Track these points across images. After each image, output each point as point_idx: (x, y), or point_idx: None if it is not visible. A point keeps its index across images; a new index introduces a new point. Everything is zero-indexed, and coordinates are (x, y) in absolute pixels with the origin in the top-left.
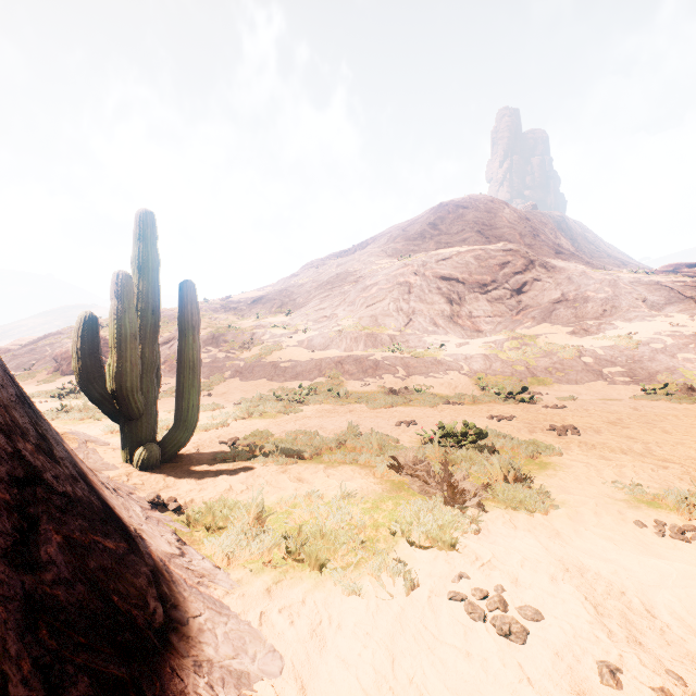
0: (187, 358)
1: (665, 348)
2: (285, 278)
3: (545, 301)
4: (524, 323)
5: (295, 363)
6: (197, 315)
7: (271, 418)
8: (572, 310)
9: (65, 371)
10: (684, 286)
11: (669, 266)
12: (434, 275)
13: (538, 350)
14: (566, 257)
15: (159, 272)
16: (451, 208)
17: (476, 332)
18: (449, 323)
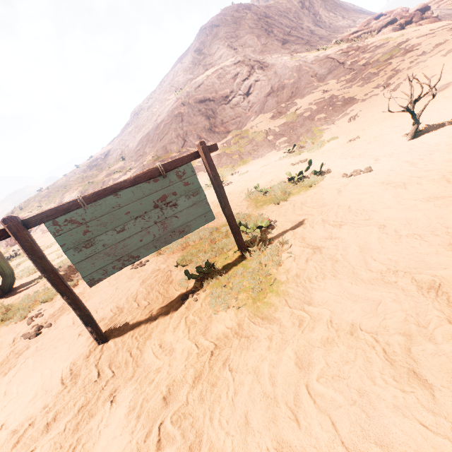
0: None
1: (310, 115)
2: (122, 129)
3: (262, 97)
4: (251, 118)
5: None
6: None
7: None
8: (276, 98)
9: (11, 244)
10: (341, 54)
11: (363, 24)
12: (195, 101)
13: (247, 140)
14: (289, 45)
15: None
16: (208, 30)
17: (227, 133)
18: (210, 134)
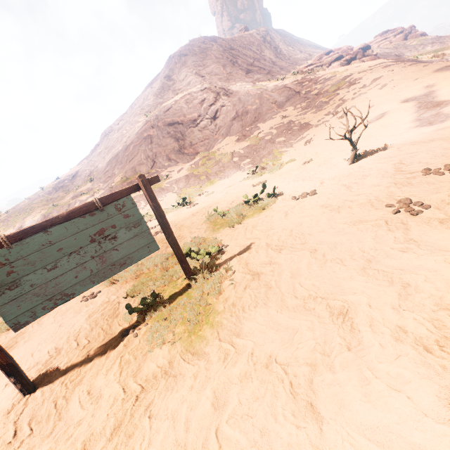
0: None
1: (271, 138)
2: (92, 150)
3: (228, 121)
4: (218, 140)
5: None
6: None
7: None
8: (240, 122)
9: None
10: (297, 84)
11: (316, 58)
12: (164, 124)
13: (214, 161)
14: (252, 75)
15: None
16: (176, 58)
17: (197, 154)
18: (179, 155)
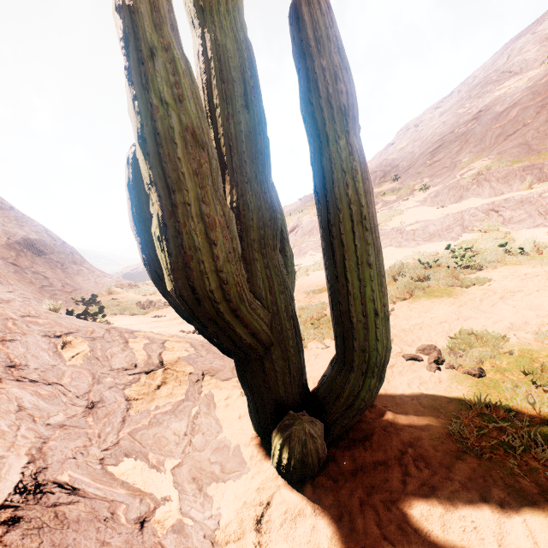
0: (341, 195)
1: None
2: (380, 151)
3: None
4: None
5: (424, 224)
6: (344, 79)
7: (446, 296)
8: None
9: None
10: None
11: None
12: None
13: None
14: None
15: (241, 10)
16: None
17: None
18: None
